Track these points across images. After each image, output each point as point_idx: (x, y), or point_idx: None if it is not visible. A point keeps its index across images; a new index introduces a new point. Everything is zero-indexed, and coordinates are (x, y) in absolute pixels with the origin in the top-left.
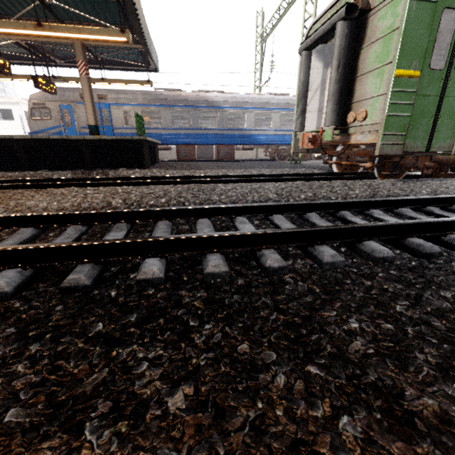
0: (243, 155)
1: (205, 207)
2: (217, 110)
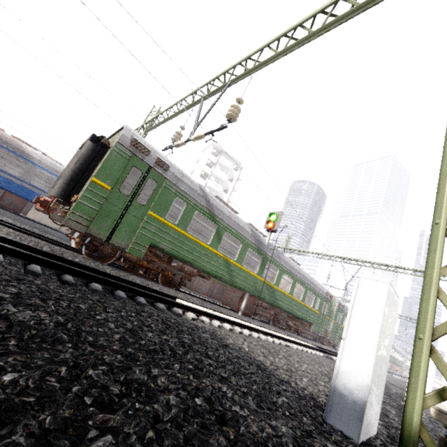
0: (45, 219)
1: None
2: (28, 163)
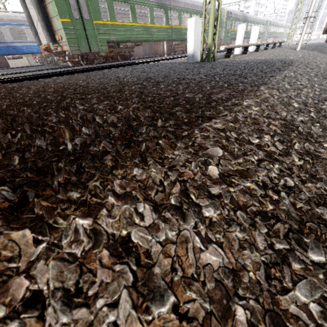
0: (17, 63)
1: (1, 78)
2: None
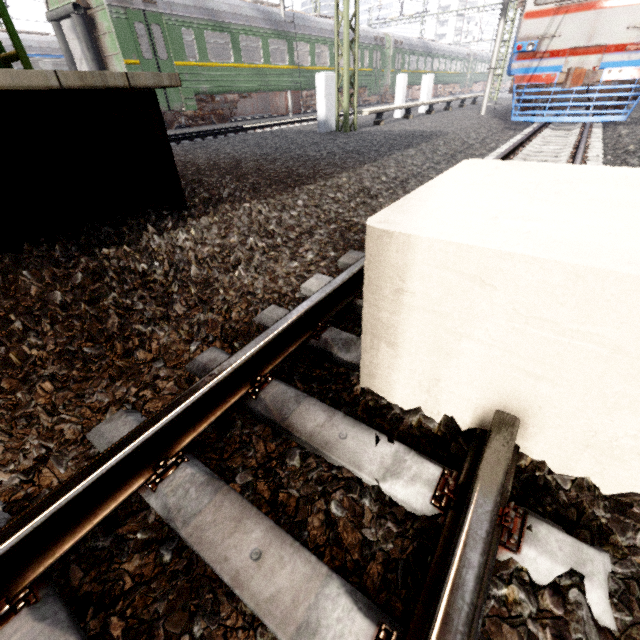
0: None
1: None
2: None
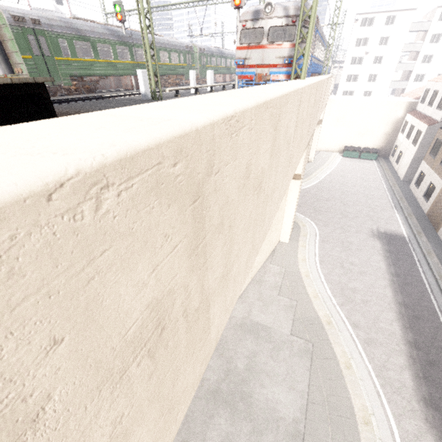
0: None
1: None
2: None
